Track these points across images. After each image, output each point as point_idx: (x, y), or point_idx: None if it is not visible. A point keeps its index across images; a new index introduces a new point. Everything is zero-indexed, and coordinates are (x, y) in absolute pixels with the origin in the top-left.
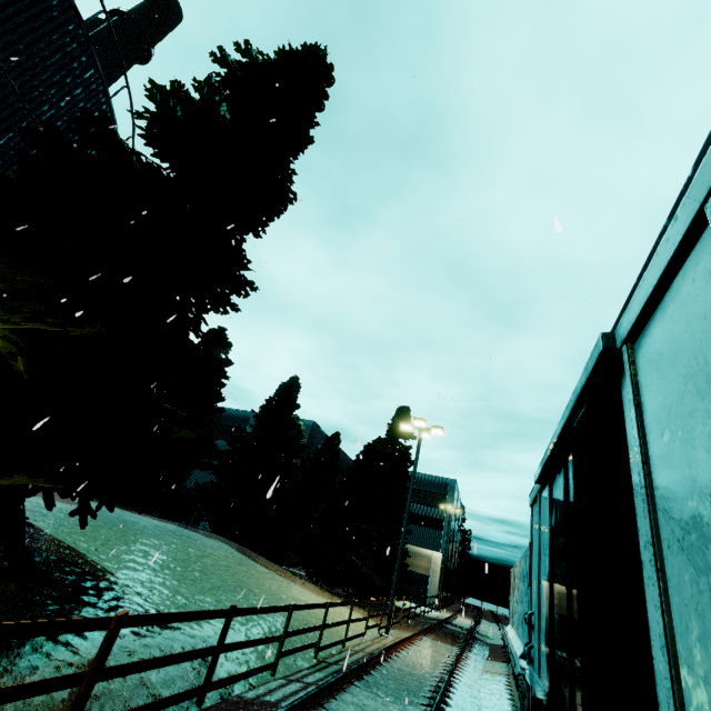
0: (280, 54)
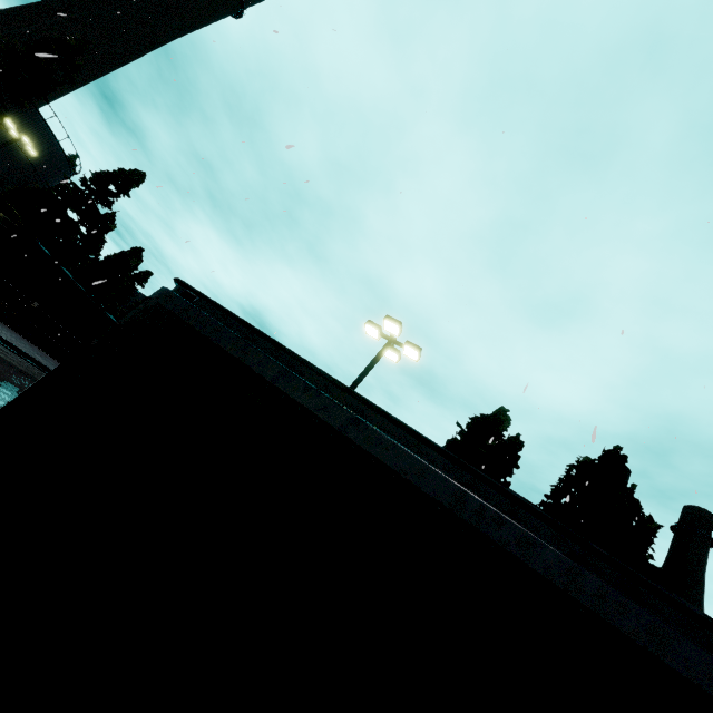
0: (115, 172)
